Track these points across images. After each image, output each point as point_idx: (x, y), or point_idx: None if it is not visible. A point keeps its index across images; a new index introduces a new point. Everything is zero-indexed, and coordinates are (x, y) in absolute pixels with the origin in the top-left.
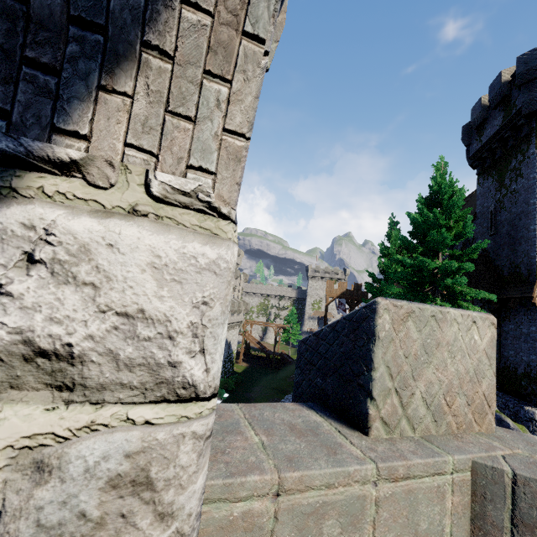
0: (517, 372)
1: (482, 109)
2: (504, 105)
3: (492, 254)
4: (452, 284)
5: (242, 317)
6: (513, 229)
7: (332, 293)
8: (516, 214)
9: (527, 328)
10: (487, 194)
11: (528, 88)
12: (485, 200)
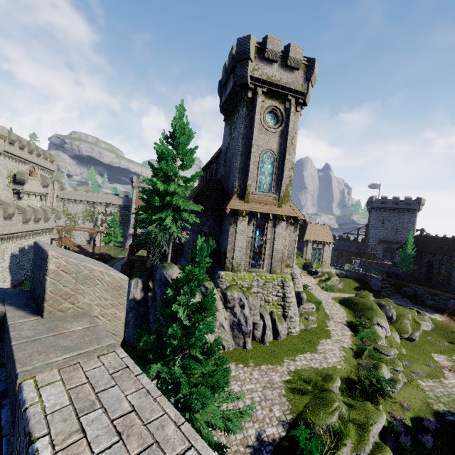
0: (222, 253)
1: (226, 71)
2: (234, 73)
3: (223, 179)
4: (176, 200)
5: (52, 224)
6: (230, 164)
7: (141, 202)
8: (232, 154)
9: (227, 227)
10: (226, 137)
11: (241, 65)
12: (225, 141)
